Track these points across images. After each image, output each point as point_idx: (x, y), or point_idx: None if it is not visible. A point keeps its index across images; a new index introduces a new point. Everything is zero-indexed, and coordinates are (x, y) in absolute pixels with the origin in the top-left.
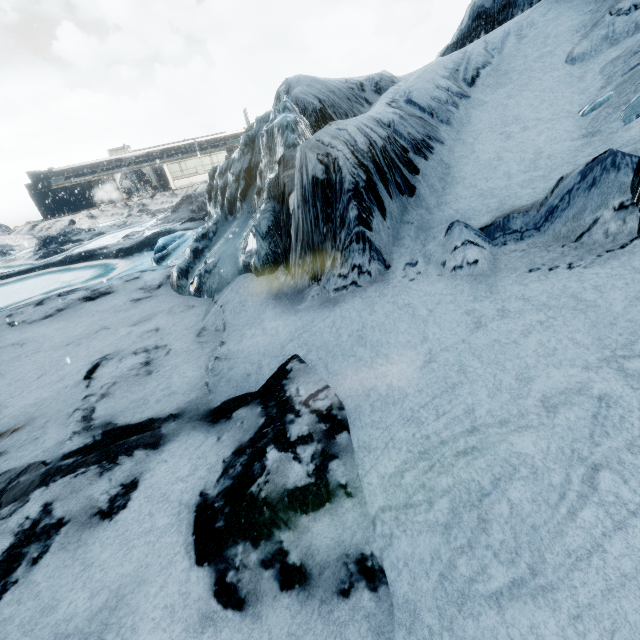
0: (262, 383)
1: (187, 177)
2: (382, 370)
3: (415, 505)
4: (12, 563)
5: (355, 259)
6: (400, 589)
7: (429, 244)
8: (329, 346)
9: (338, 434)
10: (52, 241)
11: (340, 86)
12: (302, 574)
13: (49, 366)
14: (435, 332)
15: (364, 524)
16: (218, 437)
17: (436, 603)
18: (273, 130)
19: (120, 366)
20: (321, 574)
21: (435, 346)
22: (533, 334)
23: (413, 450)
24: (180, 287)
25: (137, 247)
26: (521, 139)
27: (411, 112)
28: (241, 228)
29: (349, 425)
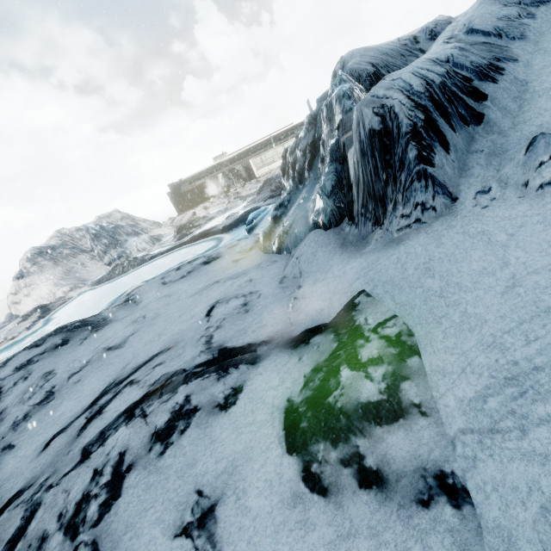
0: (333, 315)
1: (266, 166)
2: (454, 298)
3: (503, 431)
4: (170, 431)
5: (417, 197)
6: (489, 513)
7: (504, 167)
8: (395, 280)
9: (408, 358)
10: (183, 228)
11: (392, 46)
12: (379, 478)
13: (185, 309)
14: (518, 256)
15: (442, 443)
16: (299, 358)
17: (538, 536)
18: (331, 103)
19: (227, 307)
20: (398, 481)
21: (519, 270)
22: None
23: (497, 376)
24: (265, 248)
25: (235, 223)
26: None
27: (473, 41)
28: (309, 193)
29: (420, 350)
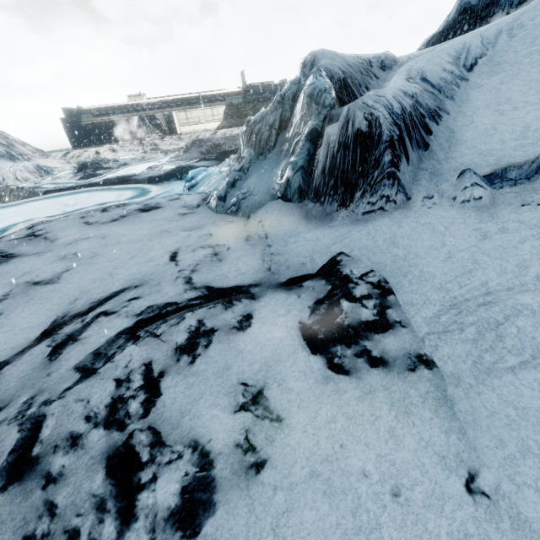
0: (318, 268)
1: (191, 125)
2: (414, 262)
3: (451, 331)
4: (193, 346)
5: (384, 191)
6: (447, 369)
7: (442, 185)
8: (368, 247)
9: (388, 296)
10: (87, 166)
11: (355, 61)
12: (382, 361)
13: (135, 252)
14: (451, 241)
15: (417, 340)
16: (298, 296)
17: (472, 373)
18: (312, 92)
19: (196, 254)
20: (395, 361)
21: (452, 249)
22: (527, 242)
23: (445, 304)
24: (218, 207)
25: (165, 177)
26: (512, 116)
27: (425, 88)
28: (272, 166)
29: (394, 292)
